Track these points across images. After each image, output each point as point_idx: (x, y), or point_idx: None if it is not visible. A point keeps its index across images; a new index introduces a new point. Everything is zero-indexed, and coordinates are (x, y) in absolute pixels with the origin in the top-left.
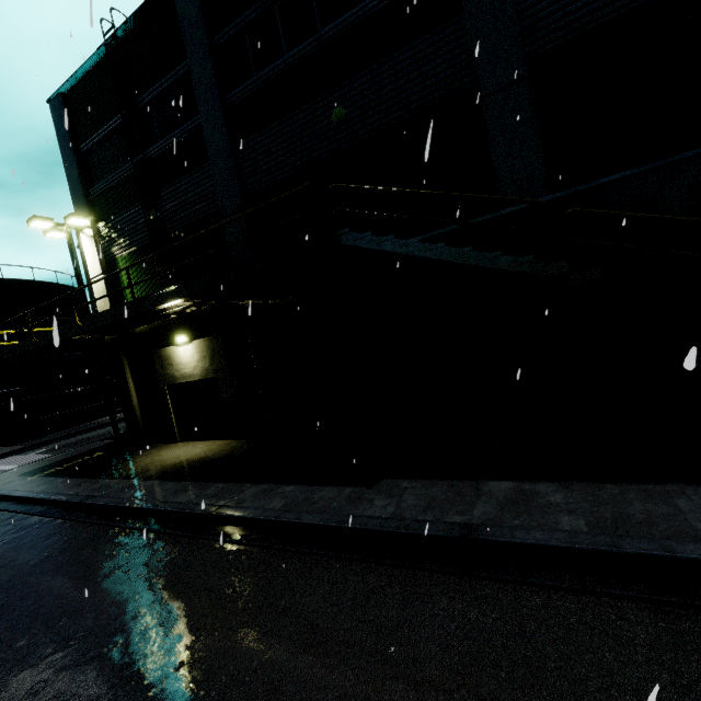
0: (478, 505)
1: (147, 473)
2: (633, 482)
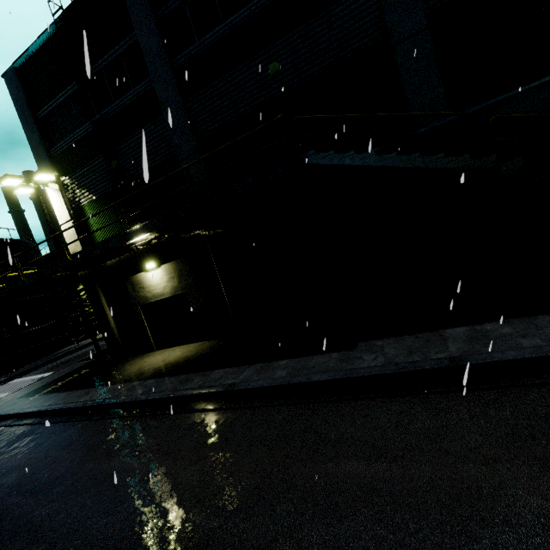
0: (449, 345)
1: (144, 375)
2: None
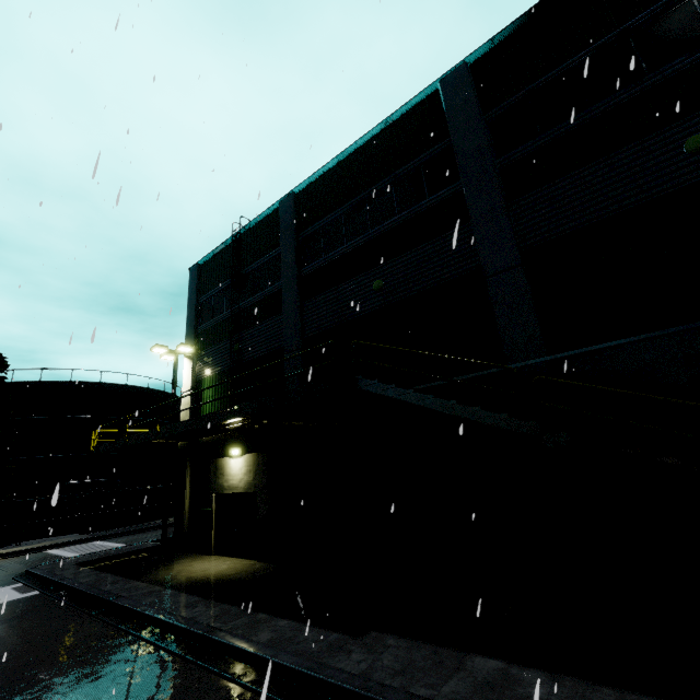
0: (451, 680)
1: (172, 582)
2: (637, 691)
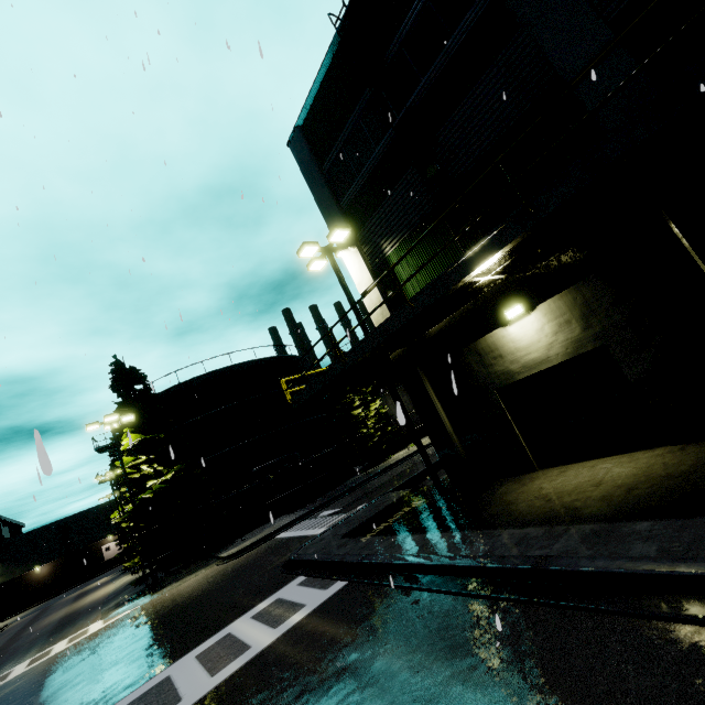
0: None
1: (586, 512)
2: None
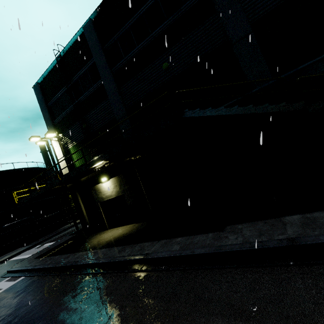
0: (287, 229)
1: (99, 246)
2: None
